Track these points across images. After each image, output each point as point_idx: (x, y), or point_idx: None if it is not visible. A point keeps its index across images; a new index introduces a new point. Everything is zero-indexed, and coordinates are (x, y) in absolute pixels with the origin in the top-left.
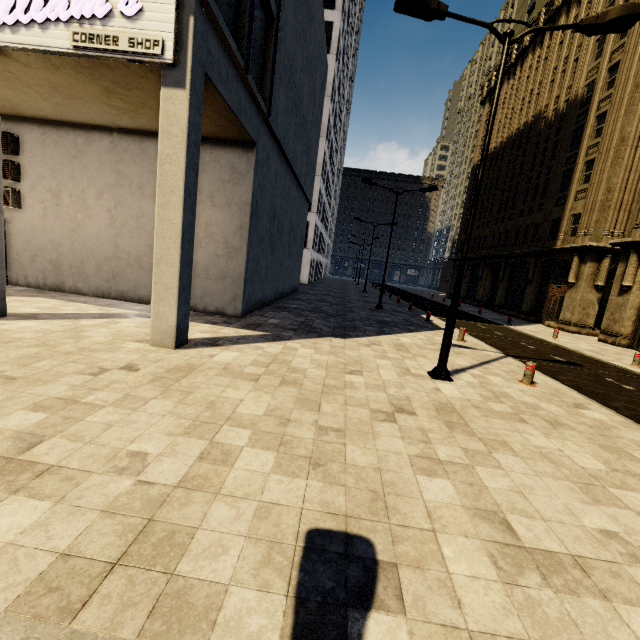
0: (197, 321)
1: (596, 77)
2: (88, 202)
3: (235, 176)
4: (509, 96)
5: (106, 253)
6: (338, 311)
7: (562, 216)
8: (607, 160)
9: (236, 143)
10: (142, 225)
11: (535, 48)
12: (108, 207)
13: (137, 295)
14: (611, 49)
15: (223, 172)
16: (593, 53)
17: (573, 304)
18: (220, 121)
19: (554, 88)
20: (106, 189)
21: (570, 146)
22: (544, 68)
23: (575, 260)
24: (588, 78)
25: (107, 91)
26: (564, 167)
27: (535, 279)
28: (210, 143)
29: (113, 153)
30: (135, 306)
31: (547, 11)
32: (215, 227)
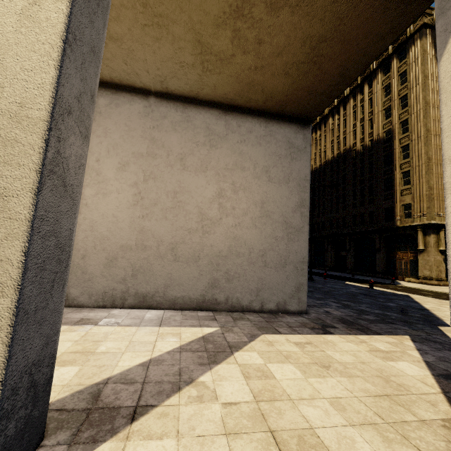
0: (304, 331)
1: (391, 127)
2: (104, 174)
3: (292, 151)
4: (319, 140)
5: (124, 241)
6: (310, 287)
7: (394, 205)
8: (422, 171)
9: (291, 119)
10: (180, 203)
11: (334, 115)
12: (134, 181)
13: (168, 297)
14: (398, 113)
15: (279, 146)
16: (383, 116)
17: (429, 264)
18: (324, 83)
19: (358, 134)
20: (133, 159)
21: (384, 164)
22: (344, 124)
23: (420, 233)
24: (384, 128)
25: (233, 10)
26: (383, 176)
27: (382, 248)
28: (264, 117)
29: (147, 118)
30: (179, 316)
31: (339, 97)
32: (272, 204)
